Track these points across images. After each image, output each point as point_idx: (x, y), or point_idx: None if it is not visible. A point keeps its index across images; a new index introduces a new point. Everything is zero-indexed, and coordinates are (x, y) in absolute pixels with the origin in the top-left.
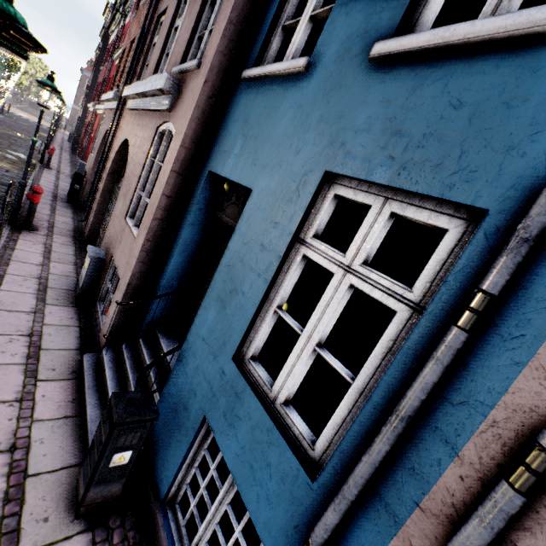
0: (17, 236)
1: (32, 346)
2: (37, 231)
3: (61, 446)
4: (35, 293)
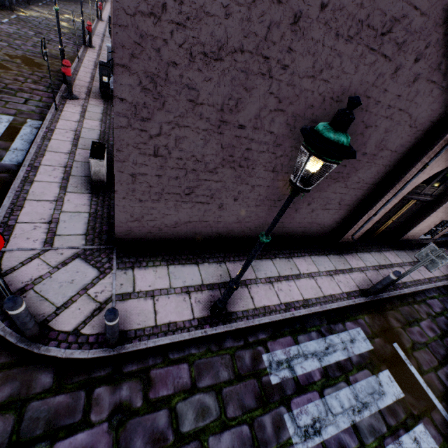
0: (87, 50)
1: (93, 76)
2: (95, 49)
3: (99, 91)
4: (94, 66)
